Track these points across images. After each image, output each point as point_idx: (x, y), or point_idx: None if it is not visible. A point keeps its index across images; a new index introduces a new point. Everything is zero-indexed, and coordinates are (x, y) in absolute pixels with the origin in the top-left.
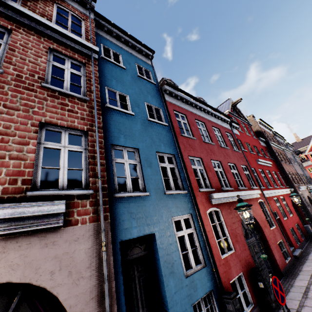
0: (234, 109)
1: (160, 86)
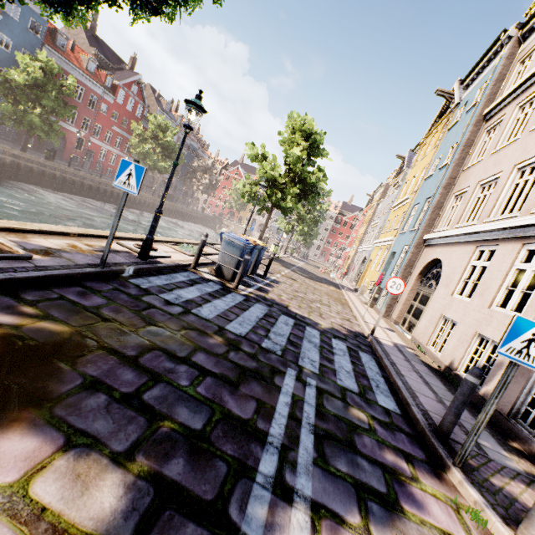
0: (140, 86)
1: (54, 31)
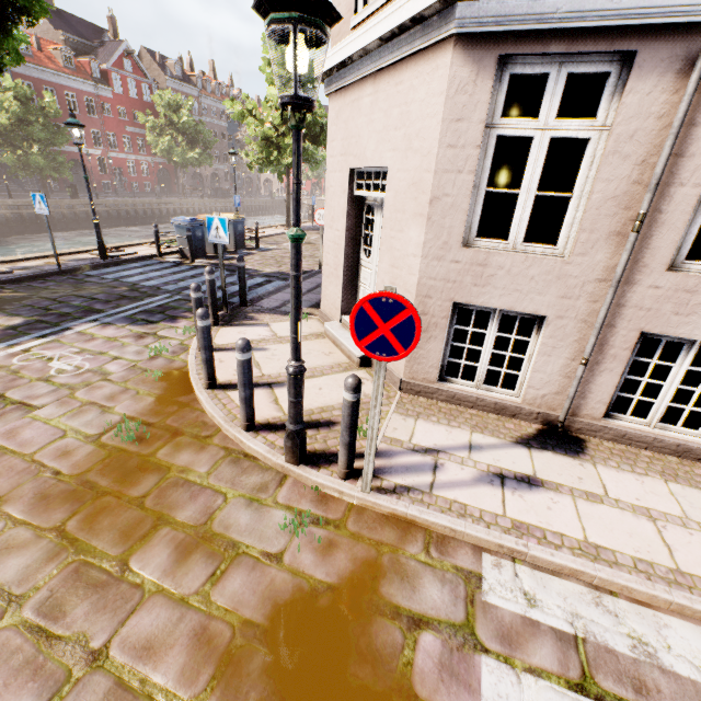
0: (132, 57)
1: None
